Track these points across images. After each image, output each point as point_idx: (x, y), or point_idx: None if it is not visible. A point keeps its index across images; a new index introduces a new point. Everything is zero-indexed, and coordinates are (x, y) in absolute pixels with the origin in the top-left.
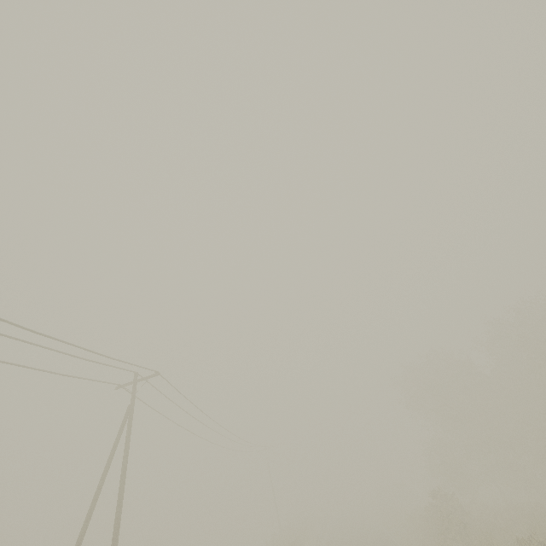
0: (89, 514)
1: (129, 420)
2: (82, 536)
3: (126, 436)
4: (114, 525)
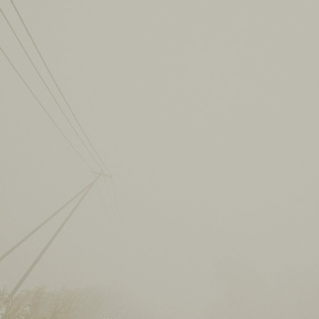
0: (55, 213)
1: (89, 187)
2: (48, 219)
3: (85, 193)
4: (62, 224)
